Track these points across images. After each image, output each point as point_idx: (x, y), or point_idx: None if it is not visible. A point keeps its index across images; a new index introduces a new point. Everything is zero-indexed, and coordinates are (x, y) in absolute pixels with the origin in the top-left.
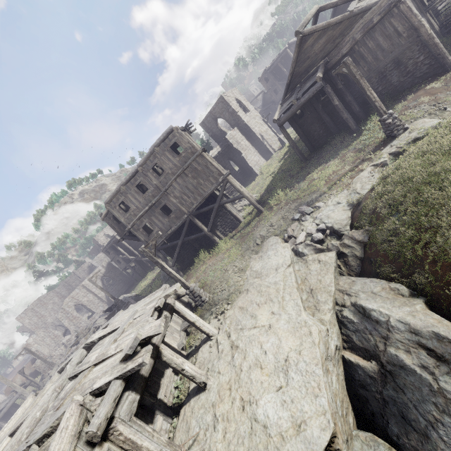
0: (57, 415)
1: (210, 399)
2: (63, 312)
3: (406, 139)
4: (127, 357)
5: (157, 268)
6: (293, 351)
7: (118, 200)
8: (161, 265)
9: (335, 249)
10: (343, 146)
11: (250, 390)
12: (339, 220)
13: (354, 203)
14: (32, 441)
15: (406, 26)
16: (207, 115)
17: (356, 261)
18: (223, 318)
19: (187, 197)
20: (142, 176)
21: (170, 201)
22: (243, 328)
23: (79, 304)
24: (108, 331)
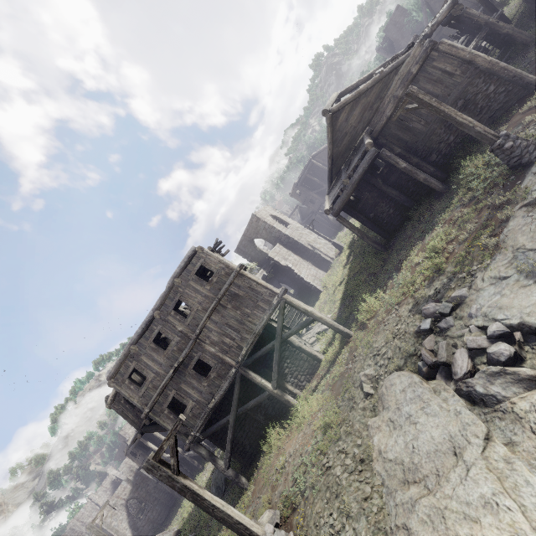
0: None
1: None
2: None
3: None
4: None
5: (208, 466)
6: None
7: (127, 369)
8: (193, 492)
9: None
10: (438, 212)
11: None
12: (530, 307)
13: None
14: None
15: (456, 63)
16: (241, 239)
17: None
18: None
19: (230, 340)
20: (161, 323)
21: (207, 352)
22: None
23: None
24: None
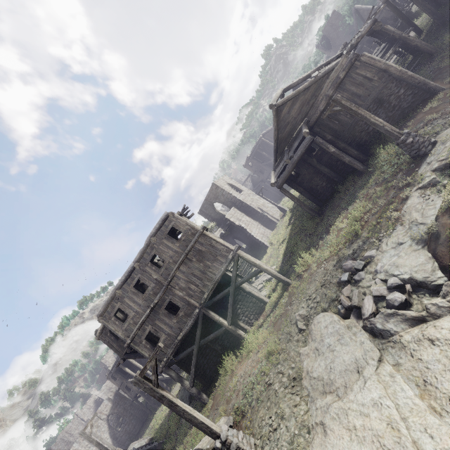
0: None
1: None
2: None
3: (444, 150)
4: None
5: (174, 387)
6: None
7: (113, 308)
8: (168, 400)
9: (447, 311)
10: (359, 188)
11: None
12: (417, 266)
13: (424, 237)
14: None
15: (374, 71)
16: (203, 203)
17: None
18: None
19: (195, 286)
20: (140, 273)
21: (176, 296)
22: None
23: None
24: None
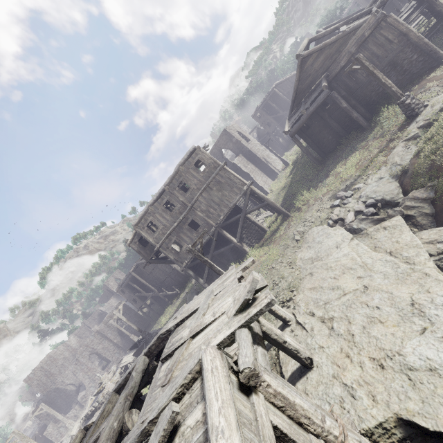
0: (186, 371)
1: (325, 373)
2: (78, 364)
3: (430, 112)
4: (244, 306)
5: (176, 301)
6: (417, 293)
7: (146, 221)
8: (210, 263)
9: (398, 213)
10: (359, 141)
11: (380, 345)
12: (388, 192)
13: (398, 174)
14: (155, 412)
15: (396, 34)
16: (212, 148)
17: (427, 218)
18: (292, 304)
19: (213, 210)
20: (169, 195)
21: (197, 216)
22: (327, 301)
23: (94, 352)
24: (185, 315)
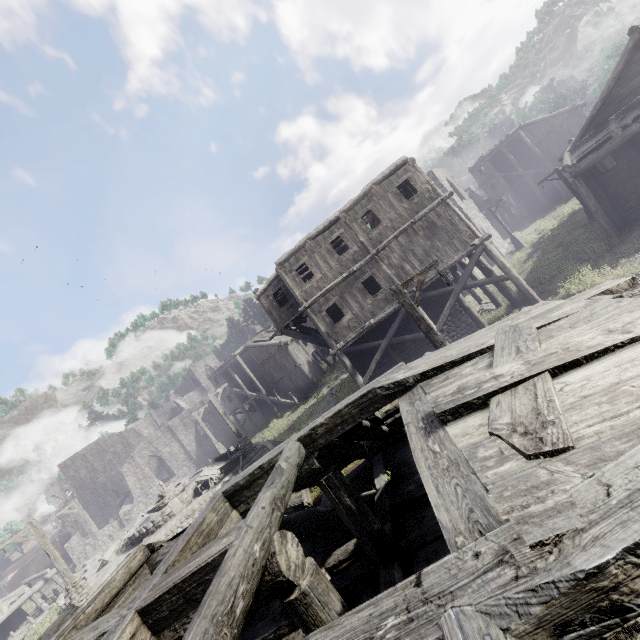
0: None
1: None
2: (132, 463)
3: None
4: None
5: (290, 414)
6: None
7: (297, 261)
8: (427, 325)
9: None
10: None
11: None
12: None
13: None
14: None
15: None
16: None
17: None
18: None
19: (410, 268)
20: (343, 228)
21: (381, 272)
22: None
23: (156, 455)
24: (445, 360)
